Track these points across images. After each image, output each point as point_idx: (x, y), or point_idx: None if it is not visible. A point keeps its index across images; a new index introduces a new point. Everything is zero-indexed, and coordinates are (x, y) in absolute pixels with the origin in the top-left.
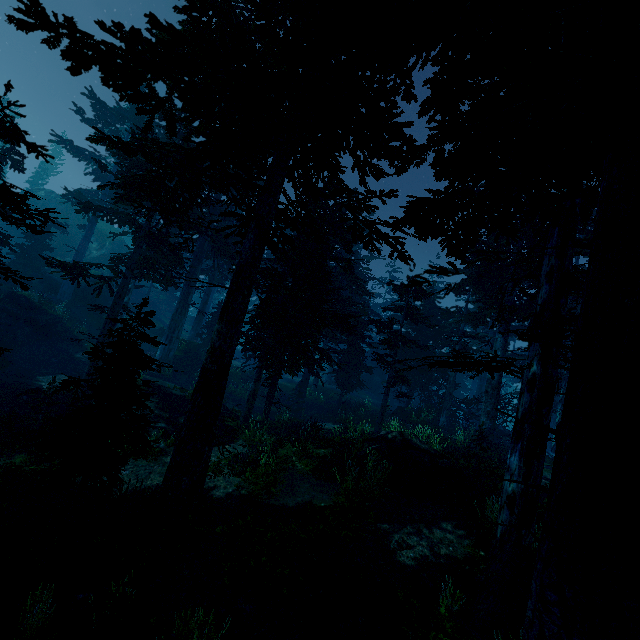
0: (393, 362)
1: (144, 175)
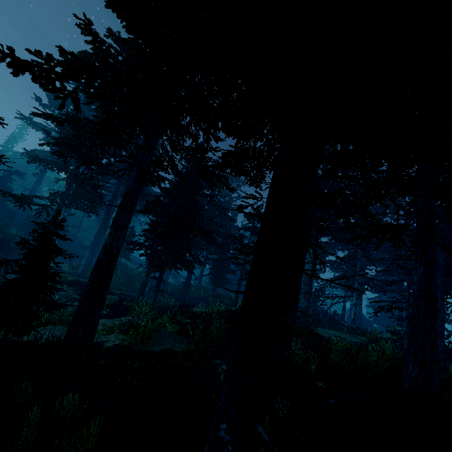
0: (244, 263)
1: (70, 137)
